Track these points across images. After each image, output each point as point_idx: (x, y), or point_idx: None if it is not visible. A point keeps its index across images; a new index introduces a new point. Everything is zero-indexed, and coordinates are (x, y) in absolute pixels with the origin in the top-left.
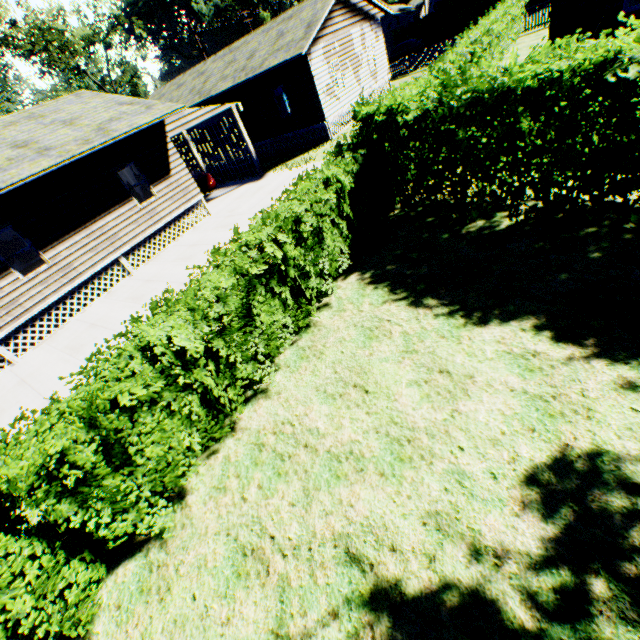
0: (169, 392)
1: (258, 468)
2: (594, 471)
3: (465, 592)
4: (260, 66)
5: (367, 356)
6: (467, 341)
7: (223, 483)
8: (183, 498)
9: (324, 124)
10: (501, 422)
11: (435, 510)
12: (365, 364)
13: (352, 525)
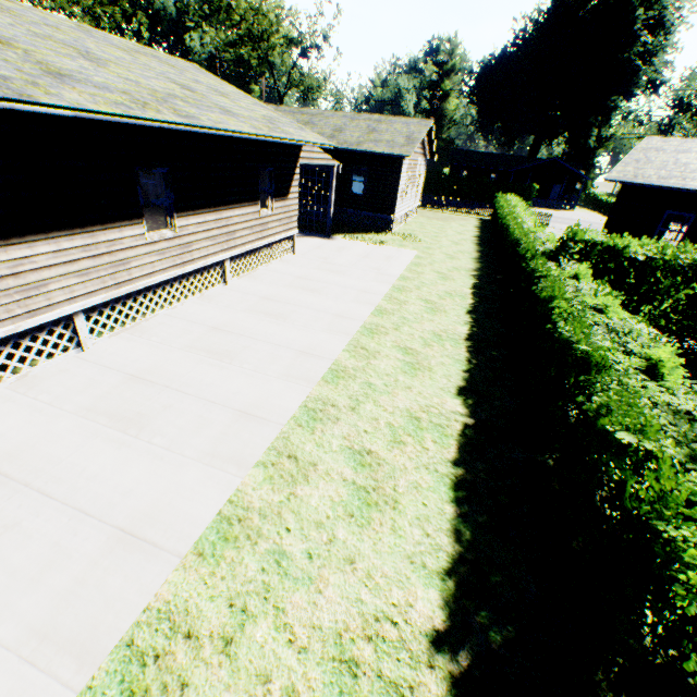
0: None
1: None
2: None
3: None
4: (357, 144)
5: None
6: None
7: None
8: None
9: (392, 217)
10: None
11: None
12: None
13: None
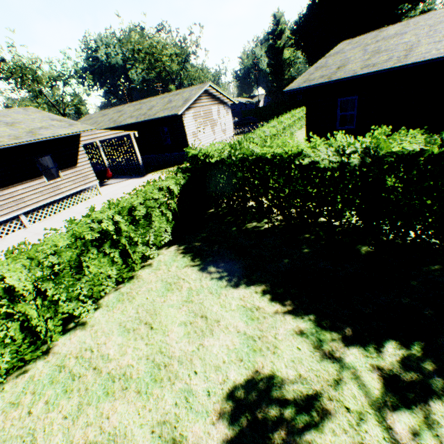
0: None
1: (52, 386)
2: (267, 390)
3: None
4: (154, 115)
5: (162, 302)
6: (224, 297)
7: (19, 399)
8: None
9: None
10: (225, 354)
11: (164, 420)
12: (158, 308)
13: (102, 434)
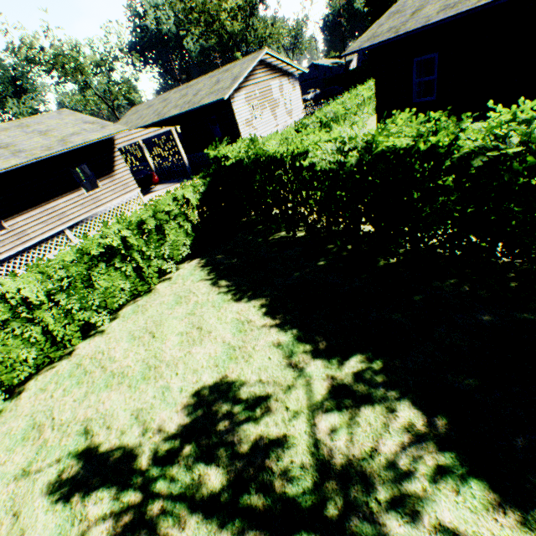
0: (17, 322)
1: (70, 378)
2: (228, 390)
3: (127, 450)
4: (198, 102)
5: (168, 314)
6: (223, 310)
7: (47, 386)
8: (20, 394)
9: None
10: (206, 360)
11: (142, 407)
12: (164, 319)
13: (97, 413)
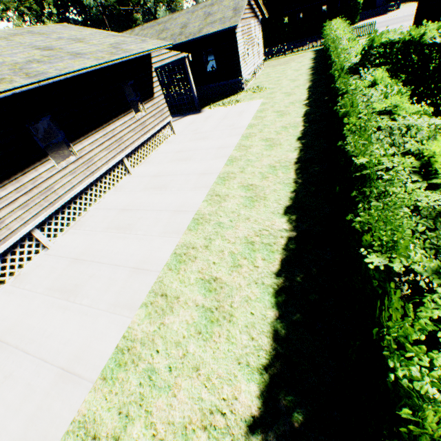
0: None
1: None
2: None
3: None
4: (198, 32)
5: None
6: None
7: None
8: None
9: (240, 79)
10: None
11: None
12: None
13: None
